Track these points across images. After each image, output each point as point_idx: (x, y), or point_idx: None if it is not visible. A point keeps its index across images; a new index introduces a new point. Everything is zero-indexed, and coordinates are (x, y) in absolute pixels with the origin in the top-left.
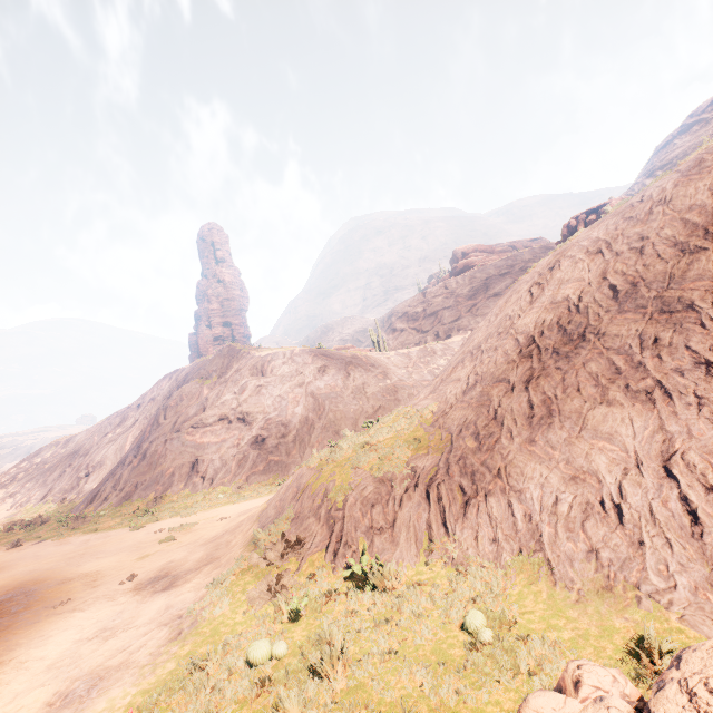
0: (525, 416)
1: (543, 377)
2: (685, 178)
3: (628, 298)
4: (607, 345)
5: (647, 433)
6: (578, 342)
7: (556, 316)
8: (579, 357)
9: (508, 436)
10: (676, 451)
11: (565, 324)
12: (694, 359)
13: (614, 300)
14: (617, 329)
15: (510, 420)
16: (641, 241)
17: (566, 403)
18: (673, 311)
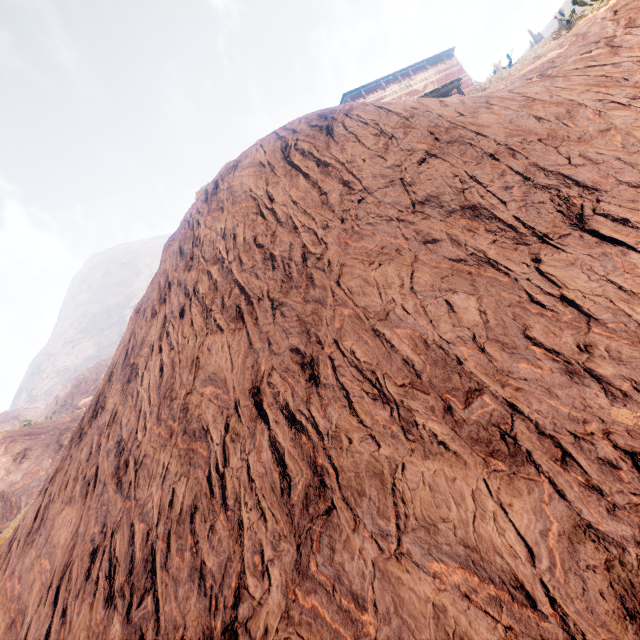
0: (26, 533)
1: (60, 470)
2: (168, 244)
3: (126, 364)
4: (99, 423)
5: (69, 540)
6: (93, 419)
7: (103, 385)
8: (85, 439)
9: (4, 569)
10: (71, 562)
11: (101, 395)
12: (118, 437)
13: (121, 366)
14: (110, 401)
15: (17, 542)
16: (147, 302)
17: (54, 507)
18: (131, 380)
